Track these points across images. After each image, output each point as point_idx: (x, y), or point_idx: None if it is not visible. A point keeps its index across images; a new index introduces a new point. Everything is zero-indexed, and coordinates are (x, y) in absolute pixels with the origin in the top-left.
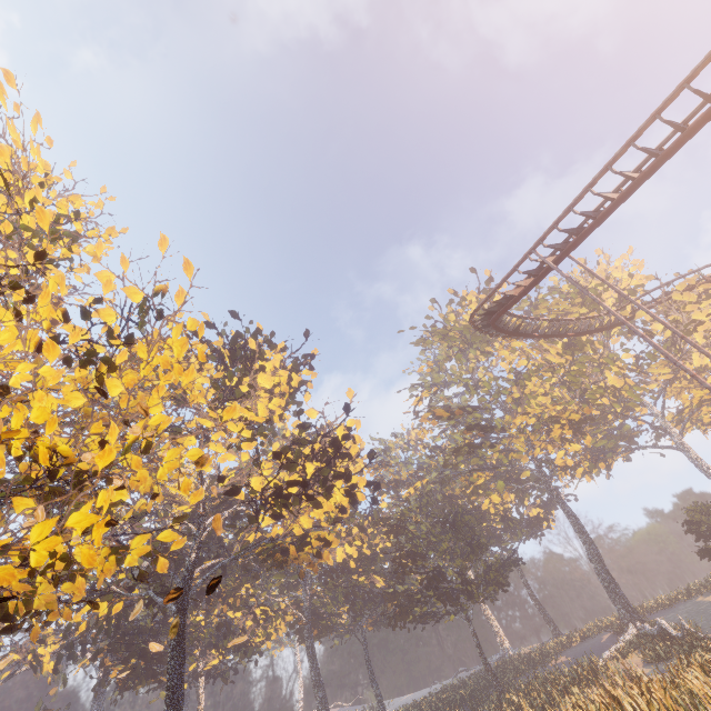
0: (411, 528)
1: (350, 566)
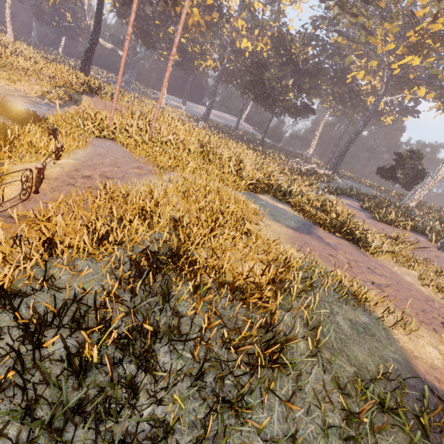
0: (281, 52)
1: (245, 54)
